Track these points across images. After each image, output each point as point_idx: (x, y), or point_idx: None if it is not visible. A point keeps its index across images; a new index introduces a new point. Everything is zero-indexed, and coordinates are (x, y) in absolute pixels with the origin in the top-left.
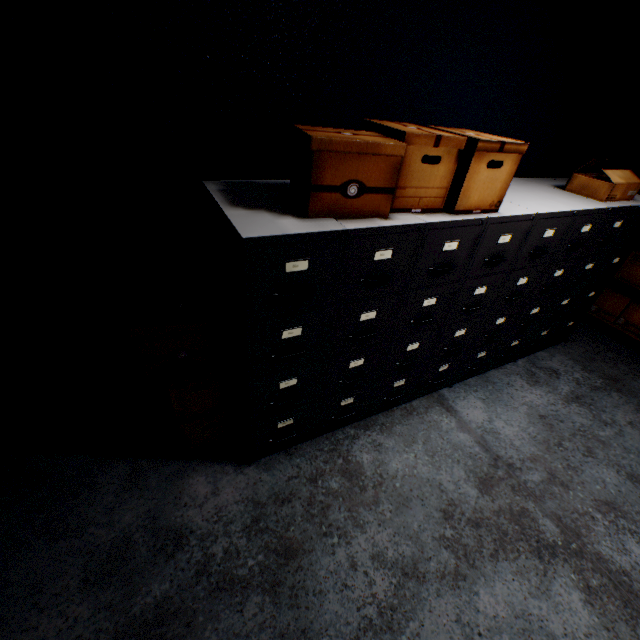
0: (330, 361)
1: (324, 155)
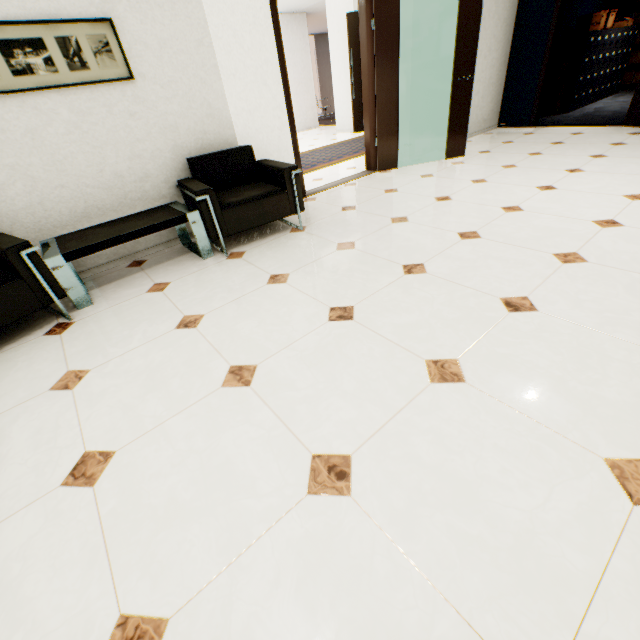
0: (585, 74)
1: (592, 18)
